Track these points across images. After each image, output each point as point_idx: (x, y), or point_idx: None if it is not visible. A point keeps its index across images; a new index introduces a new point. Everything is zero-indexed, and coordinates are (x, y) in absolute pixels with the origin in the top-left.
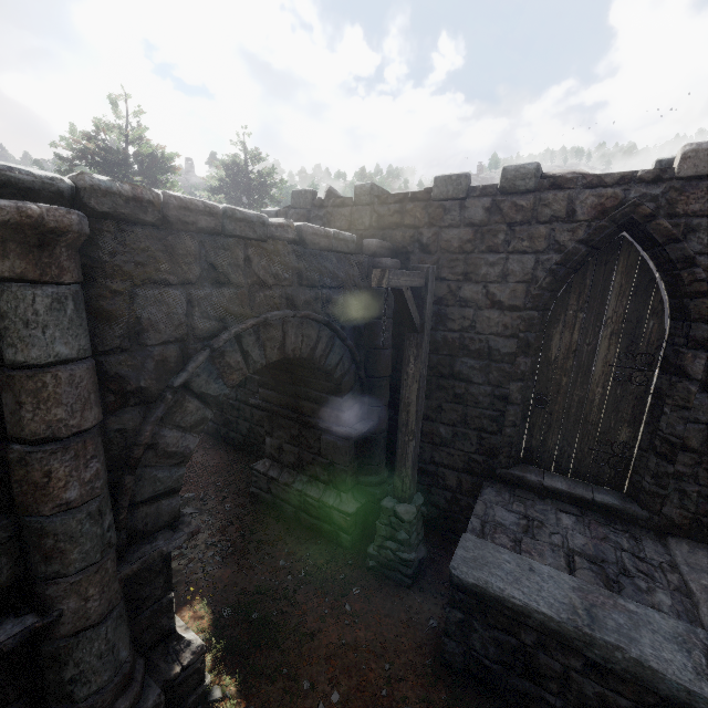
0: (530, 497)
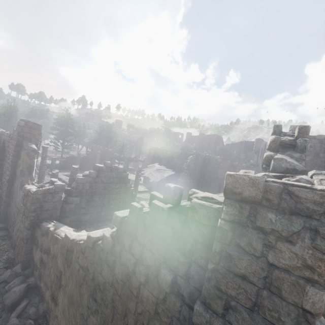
0: None
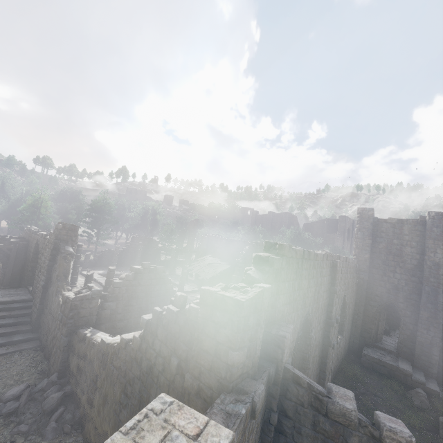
0: (25, 290)
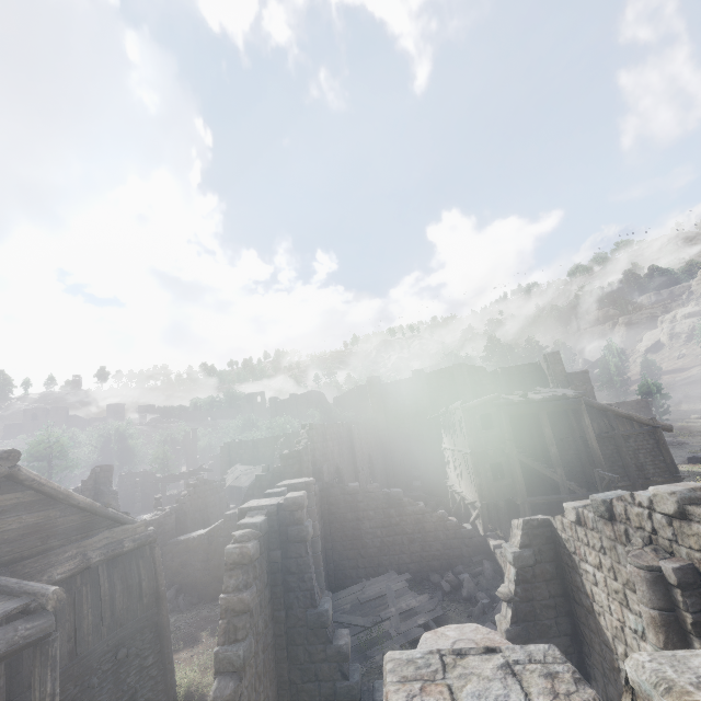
0: None
